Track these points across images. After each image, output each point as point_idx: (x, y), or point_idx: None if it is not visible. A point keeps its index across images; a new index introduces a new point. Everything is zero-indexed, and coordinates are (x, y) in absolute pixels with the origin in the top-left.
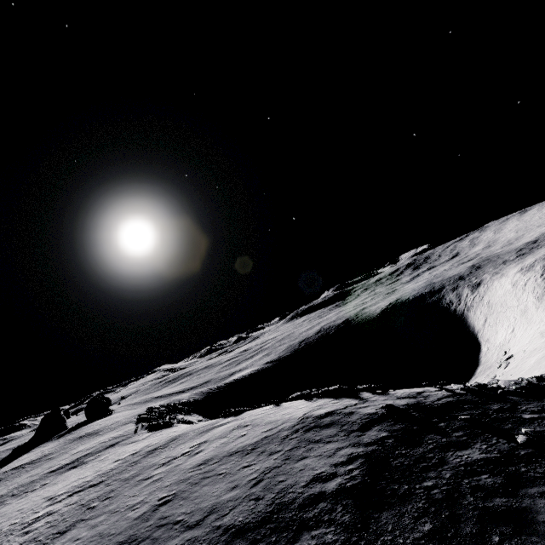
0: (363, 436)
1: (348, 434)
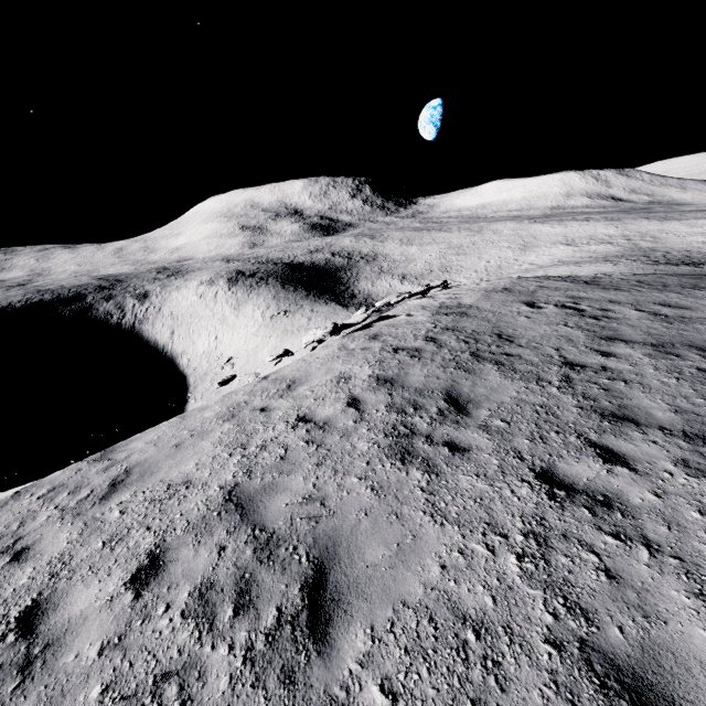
0: None
1: None
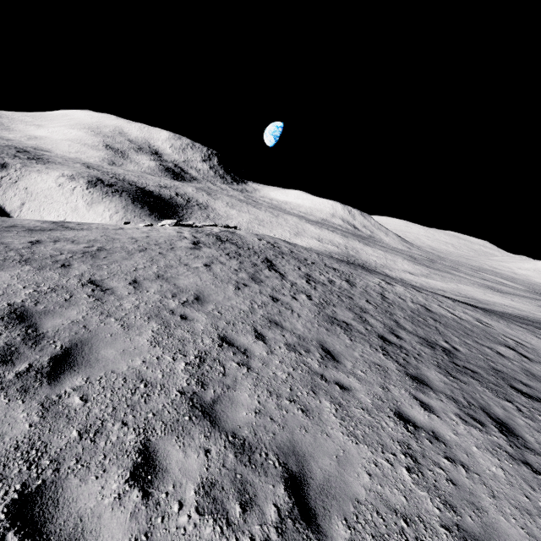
0: None
1: None
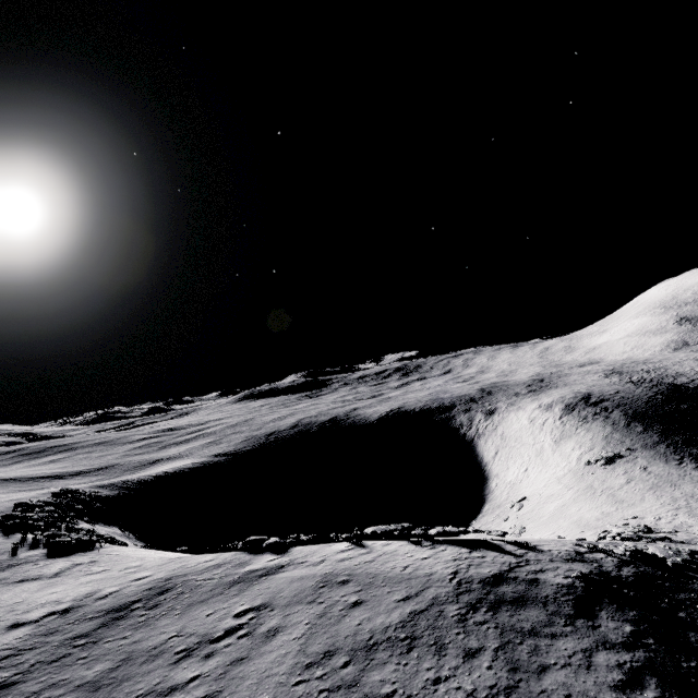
0: (600, 628)
1: (572, 623)
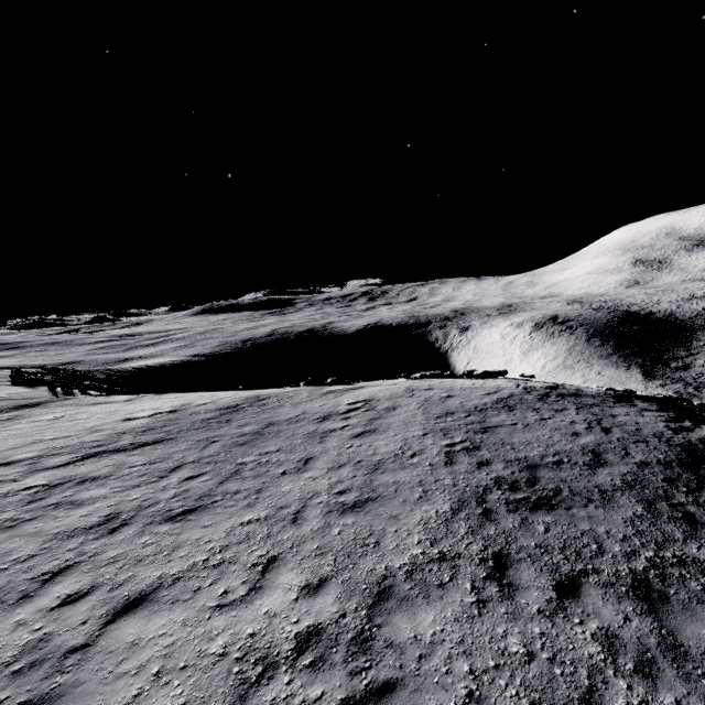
0: (639, 406)
1: (618, 403)
